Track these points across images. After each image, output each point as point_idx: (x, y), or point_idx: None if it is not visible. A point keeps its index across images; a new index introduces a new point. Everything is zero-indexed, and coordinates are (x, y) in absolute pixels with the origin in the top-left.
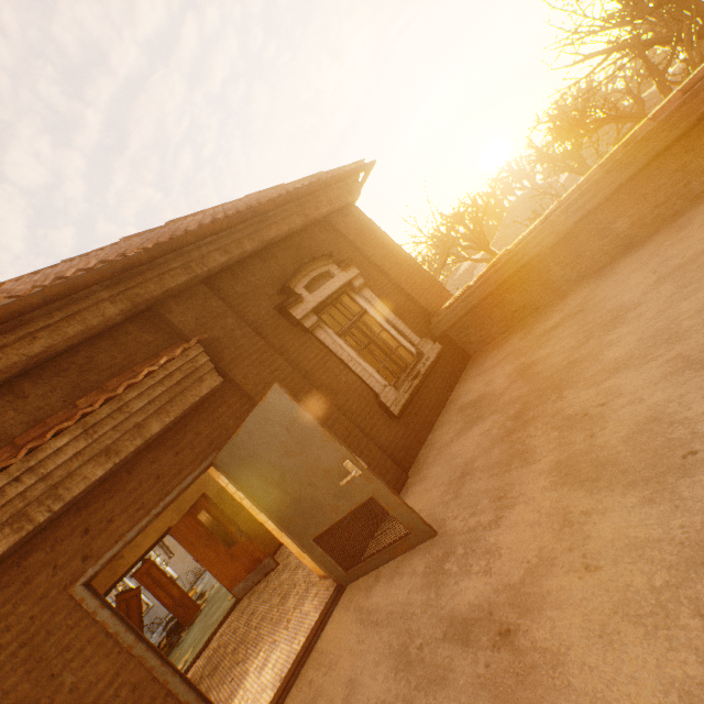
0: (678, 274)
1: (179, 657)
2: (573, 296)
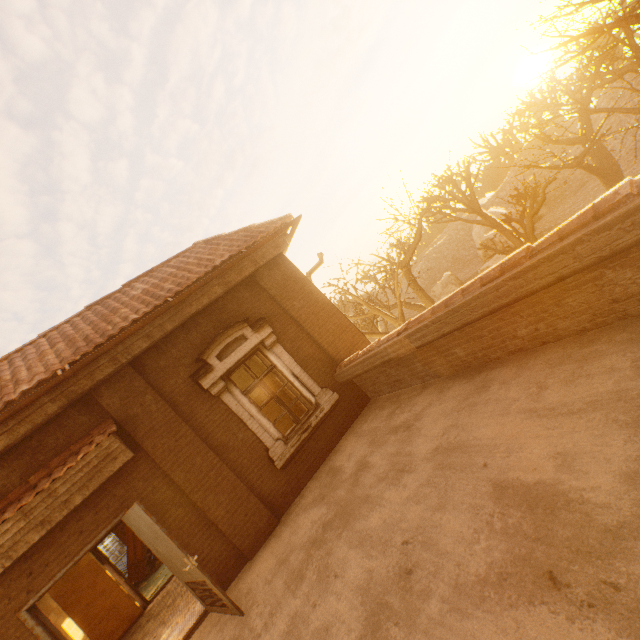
0: (439, 459)
1: (159, 577)
2: (423, 397)
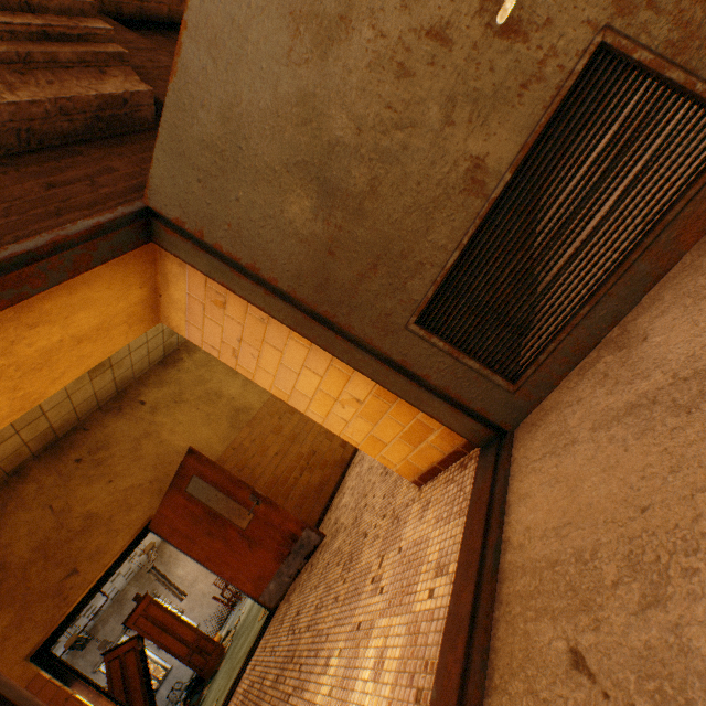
0: None
1: None
2: None
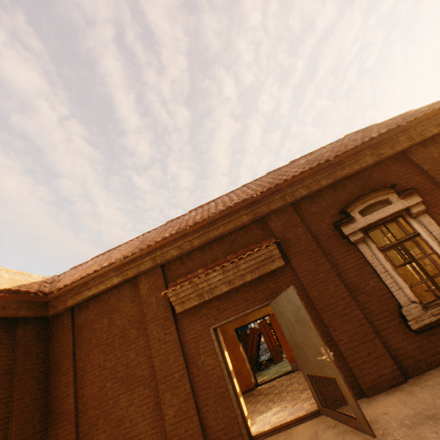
0: None
1: (264, 374)
2: None
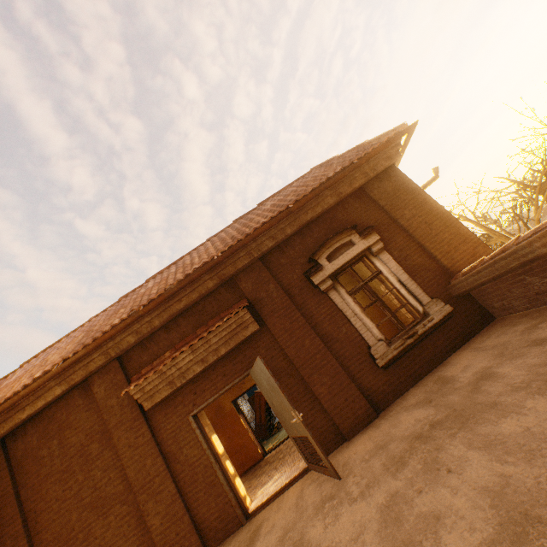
0: None
1: (275, 439)
2: None
